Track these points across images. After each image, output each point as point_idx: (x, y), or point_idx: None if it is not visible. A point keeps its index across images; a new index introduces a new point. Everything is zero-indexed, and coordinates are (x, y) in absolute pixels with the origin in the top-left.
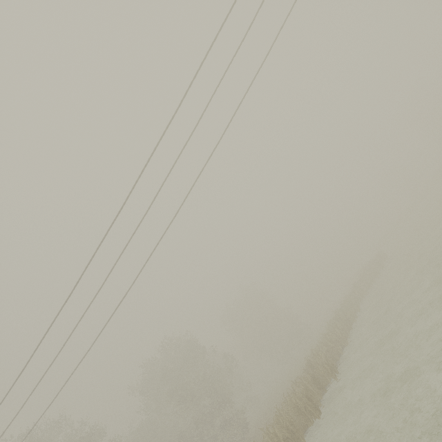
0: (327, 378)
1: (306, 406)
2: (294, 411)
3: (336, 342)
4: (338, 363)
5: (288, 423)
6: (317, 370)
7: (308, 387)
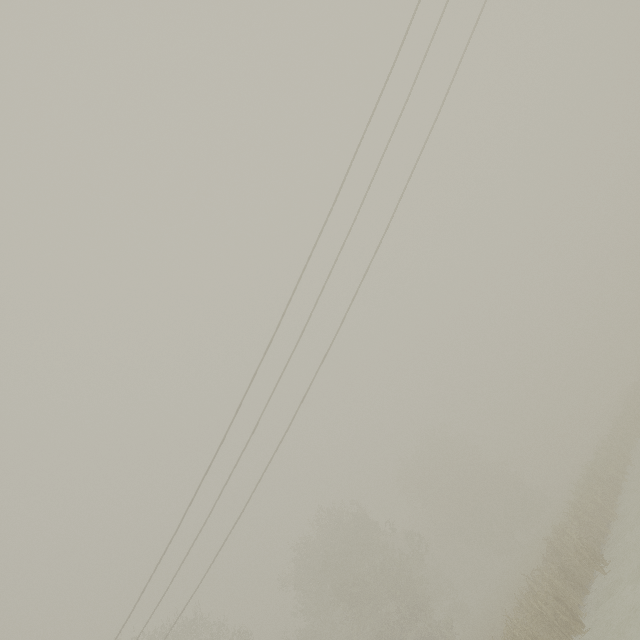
0: (587, 572)
1: (556, 613)
2: (537, 620)
3: (595, 514)
4: (604, 548)
5: (529, 638)
6: (567, 558)
7: (555, 584)
